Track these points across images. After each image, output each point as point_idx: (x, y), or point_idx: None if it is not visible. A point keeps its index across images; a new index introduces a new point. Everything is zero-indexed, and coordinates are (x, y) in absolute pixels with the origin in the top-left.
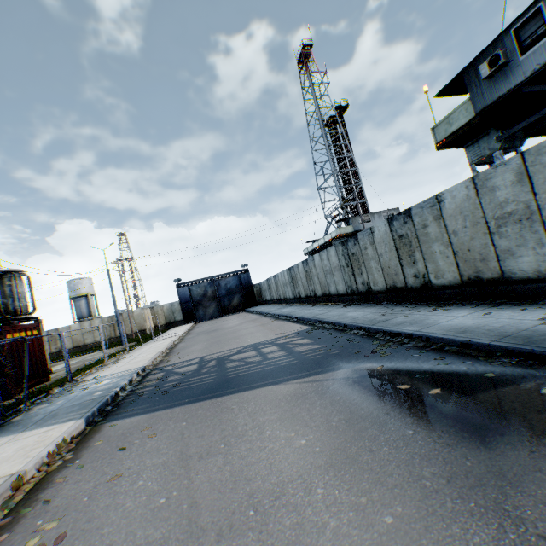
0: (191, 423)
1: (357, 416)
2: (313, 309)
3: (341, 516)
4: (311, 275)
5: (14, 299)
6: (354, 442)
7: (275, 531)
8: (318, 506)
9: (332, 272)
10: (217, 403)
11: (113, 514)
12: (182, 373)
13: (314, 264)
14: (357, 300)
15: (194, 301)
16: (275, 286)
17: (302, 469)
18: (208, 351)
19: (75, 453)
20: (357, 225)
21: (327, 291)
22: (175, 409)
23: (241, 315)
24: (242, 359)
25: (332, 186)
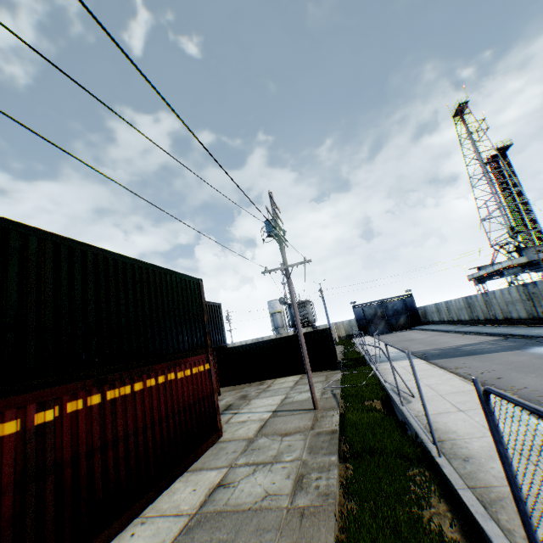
0: (473, 358)
1: (542, 354)
2: (497, 328)
3: (540, 361)
4: (491, 303)
5: (309, 314)
6: (542, 356)
7: (524, 362)
8: (533, 361)
9: (512, 303)
10: (477, 356)
11: (474, 365)
12: (435, 352)
13: (493, 296)
14: (537, 323)
15: (367, 319)
16: (446, 309)
17: (526, 359)
18: (433, 347)
19: (432, 363)
20: (531, 256)
21: (507, 316)
22: (458, 357)
23: (415, 332)
24: (468, 348)
25: (496, 216)
